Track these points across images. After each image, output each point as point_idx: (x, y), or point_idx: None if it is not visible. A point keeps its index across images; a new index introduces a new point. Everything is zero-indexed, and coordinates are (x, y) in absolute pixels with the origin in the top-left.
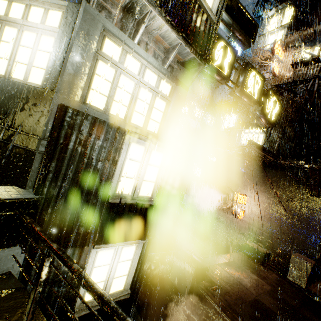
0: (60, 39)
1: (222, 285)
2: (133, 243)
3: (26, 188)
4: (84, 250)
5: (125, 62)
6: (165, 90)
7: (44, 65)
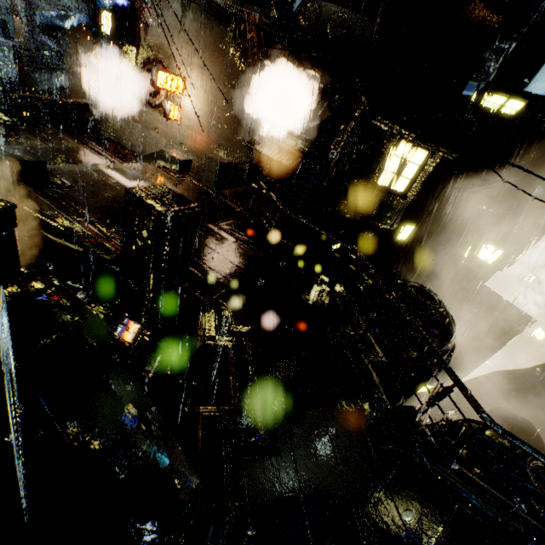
0: None
1: (80, 186)
2: None
3: None
4: None
5: None
6: None
7: None
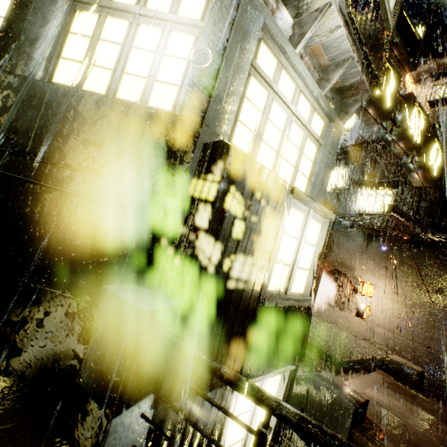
0: (211, 37)
1: (388, 428)
2: (282, 370)
3: (153, 287)
4: (226, 390)
5: (279, 83)
6: (317, 128)
7: (176, 80)
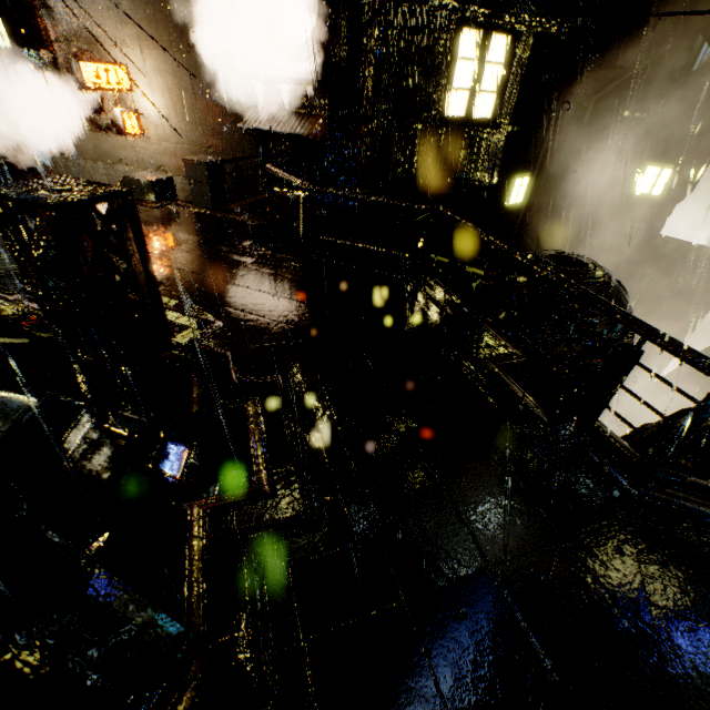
0: None
1: (3, 251)
2: None
3: None
4: None
5: None
6: None
7: None
